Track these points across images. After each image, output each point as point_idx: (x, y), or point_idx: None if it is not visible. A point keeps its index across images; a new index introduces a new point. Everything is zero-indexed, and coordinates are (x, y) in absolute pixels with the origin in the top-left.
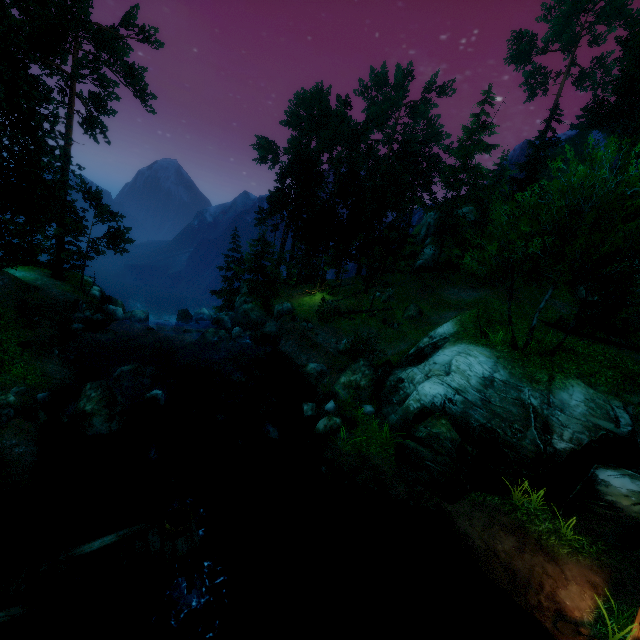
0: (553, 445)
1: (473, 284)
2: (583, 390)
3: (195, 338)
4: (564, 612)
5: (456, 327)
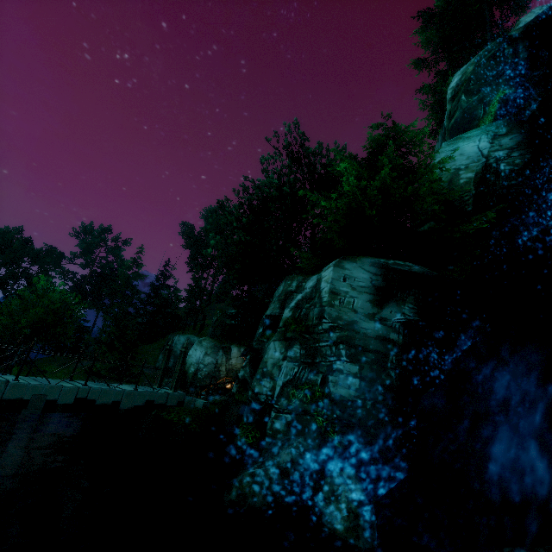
0: None
1: (102, 358)
2: None
3: None
4: None
5: None
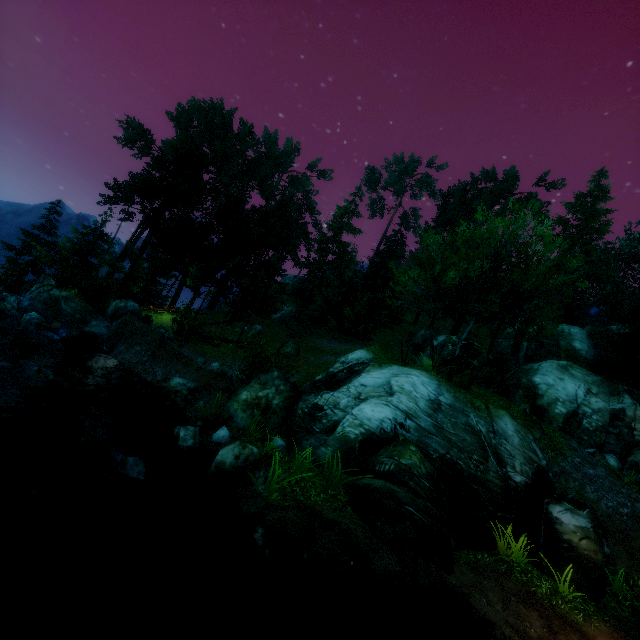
0: (513, 478)
1: (339, 338)
2: (511, 421)
3: None
4: None
5: (371, 354)
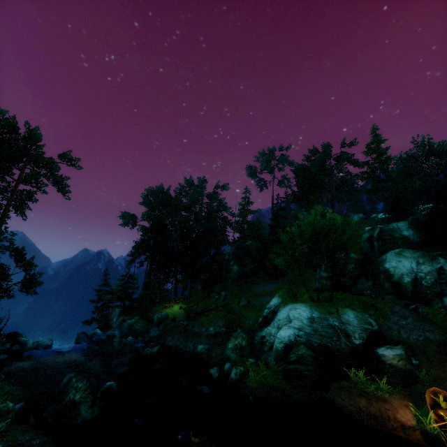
0: (354, 343)
1: (269, 281)
2: (352, 312)
3: (98, 352)
4: (404, 425)
5: (280, 299)
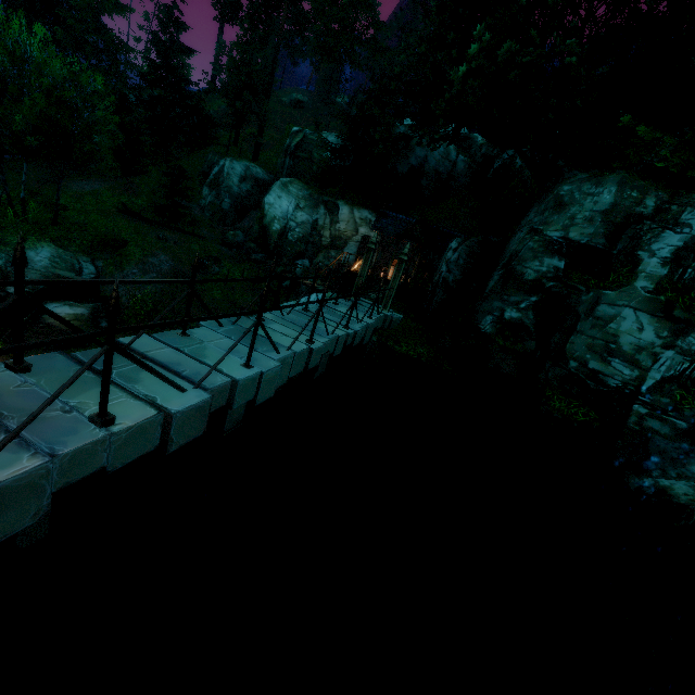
0: (7, 291)
1: (108, 177)
2: (53, 250)
3: None
4: None
5: None
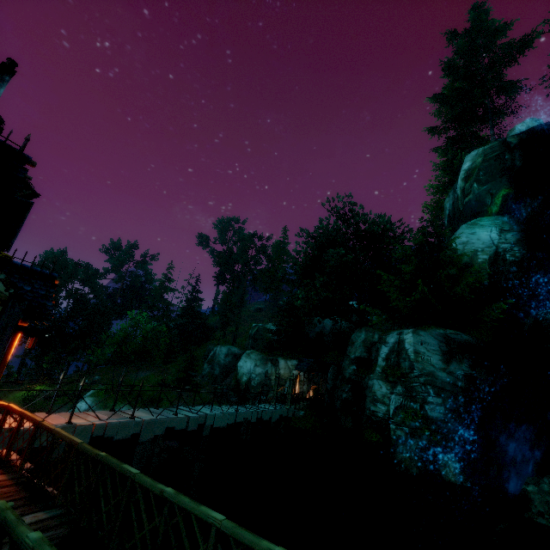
0: None
1: (153, 367)
2: (127, 407)
3: None
4: None
5: (95, 391)
